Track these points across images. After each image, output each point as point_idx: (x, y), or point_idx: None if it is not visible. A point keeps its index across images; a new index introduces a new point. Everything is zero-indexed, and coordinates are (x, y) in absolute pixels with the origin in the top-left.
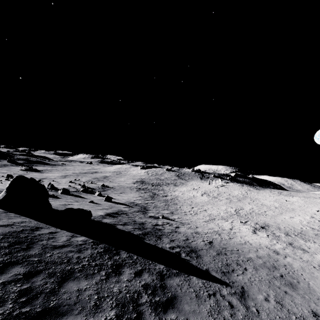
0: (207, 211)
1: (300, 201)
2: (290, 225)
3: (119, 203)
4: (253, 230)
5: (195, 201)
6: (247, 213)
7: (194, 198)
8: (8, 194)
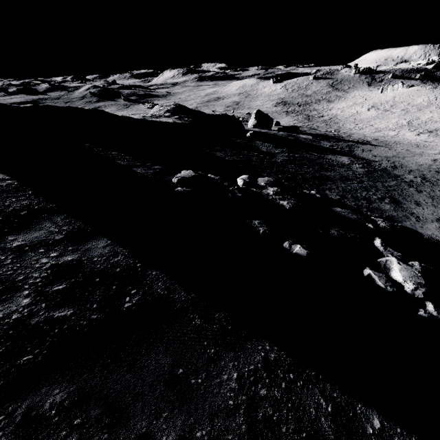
0: (373, 126)
1: None
2: None
3: None
4: (417, 134)
5: (359, 118)
6: (422, 122)
7: (357, 115)
8: (257, 121)
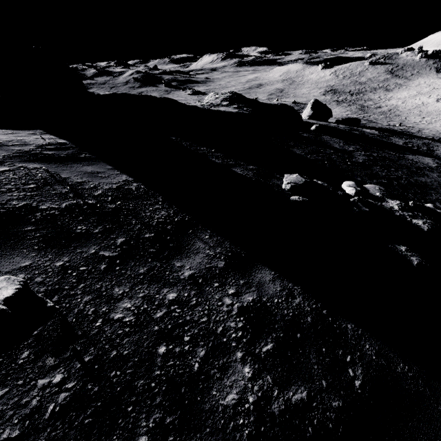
0: None
1: None
2: None
3: (339, 118)
4: None
5: (426, 110)
6: None
7: (423, 107)
8: (313, 112)
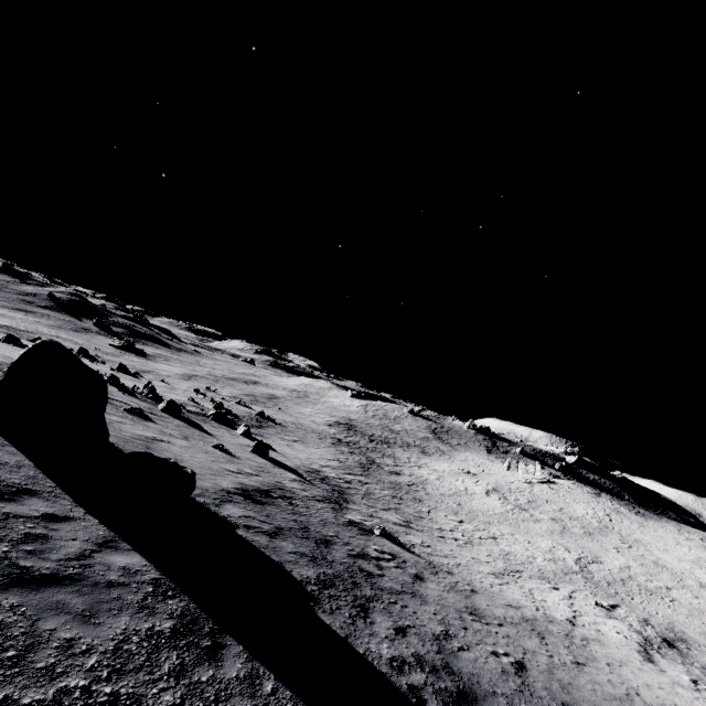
0: (498, 541)
1: None
2: None
3: (284, 465)
4: (642, 647)
5: (469, 506)
6: (614, 578)
7: (466, 497)
8: (6, 380)
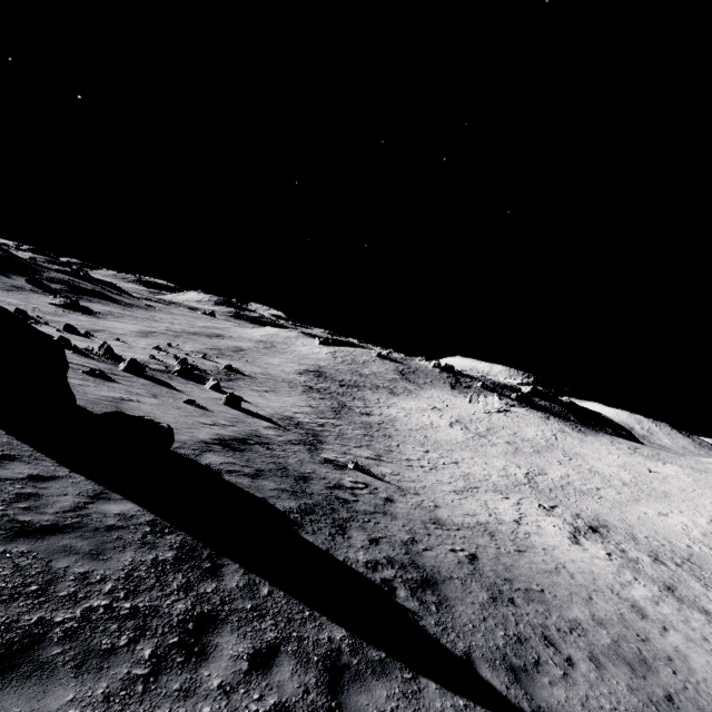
0: (460, 465)
1: (684, 477)
2: (660, 534)
3: (258, 414)
4: (572, 534)
5: (435, 438)
6: (555, 485)
7: (432, 430)
8: None
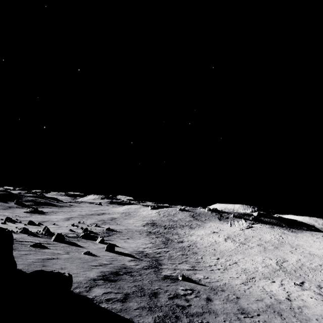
0: (238, 264)
1: None
2: None
3: (124, 253)
4: None
5: (219, 249)
6: (296, 267)
7: (216, 245)
8: None
